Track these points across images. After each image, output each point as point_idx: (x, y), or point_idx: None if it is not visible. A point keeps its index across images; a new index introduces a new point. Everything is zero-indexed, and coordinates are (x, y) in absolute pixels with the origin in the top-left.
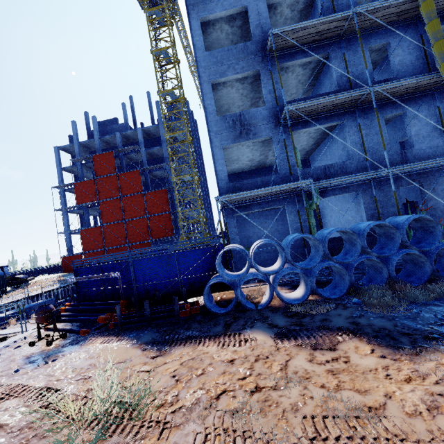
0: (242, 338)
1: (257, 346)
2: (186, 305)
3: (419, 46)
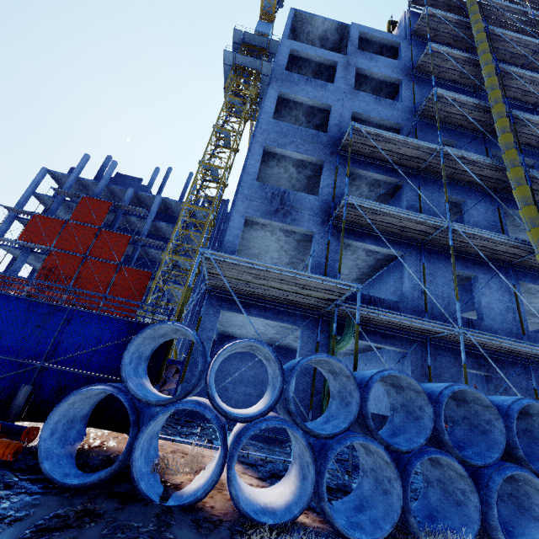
0: None
1: None
2: None
3: (495, 218)
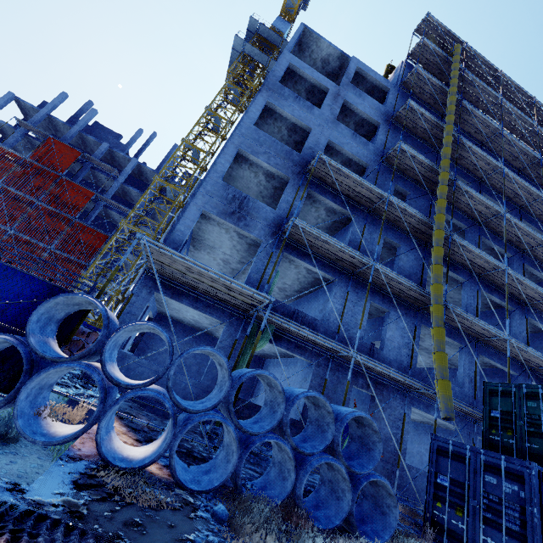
0: None
1: None
2: None
3: (419, 266)
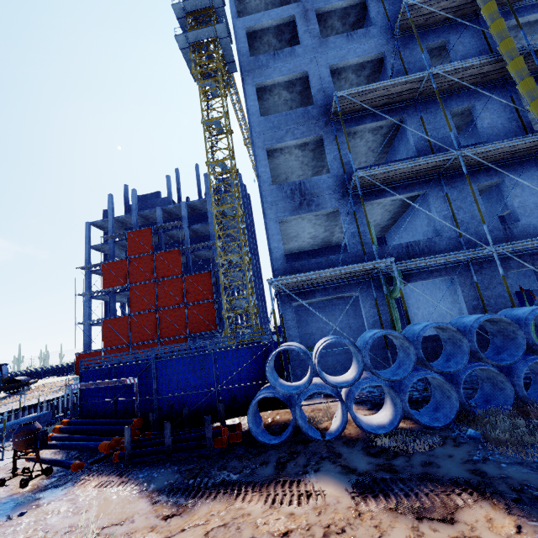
0: (302, 491)
1: (325, 507)
2: (223, 430)
3: (510, 109)
